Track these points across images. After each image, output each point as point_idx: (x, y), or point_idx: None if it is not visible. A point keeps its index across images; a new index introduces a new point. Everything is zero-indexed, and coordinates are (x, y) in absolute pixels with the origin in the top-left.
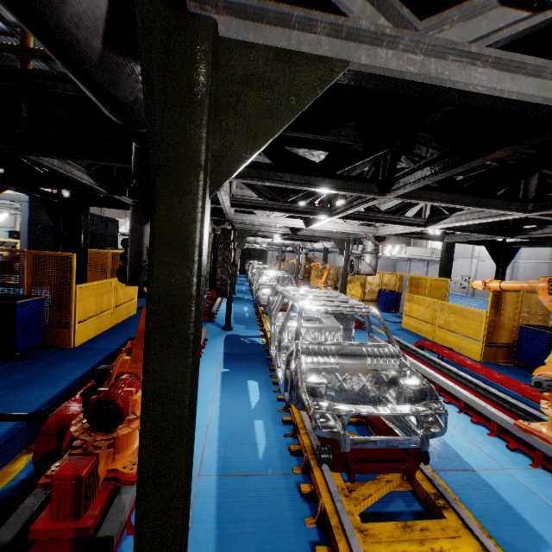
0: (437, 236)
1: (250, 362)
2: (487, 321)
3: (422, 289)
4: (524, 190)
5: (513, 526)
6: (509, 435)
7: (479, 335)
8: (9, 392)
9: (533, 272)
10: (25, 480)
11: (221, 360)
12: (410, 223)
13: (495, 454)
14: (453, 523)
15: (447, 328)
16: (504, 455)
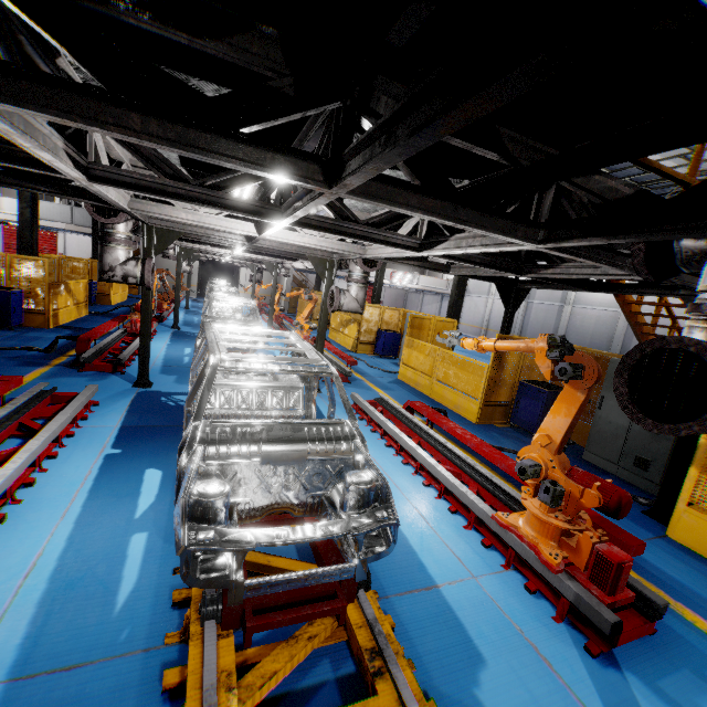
0: (442, 266)
1: (161, 441)
2: (488, 376)
3: (425, 332)
4: (538, 209)
5: (467, 669)
6: (486, 528)
7: (479, 393)
8: None
9: (545, 314)
10: None
11: (110, 439)
12: (400, 244)
13: (467, 557)
14: (384, 701)
15: (446, 382)
16: (477, 556)
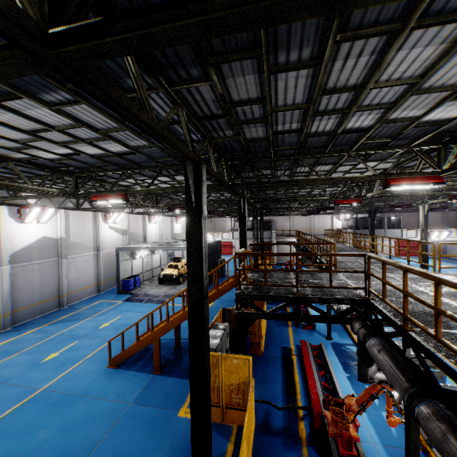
0: None
1: None
2: None
3: None
4: None
5: None
6: None
7: None
8: (264, 385)
9: None
10: (310, 433)
11: (341, 369)
12: None
13: None
14: None
15: None
16: None
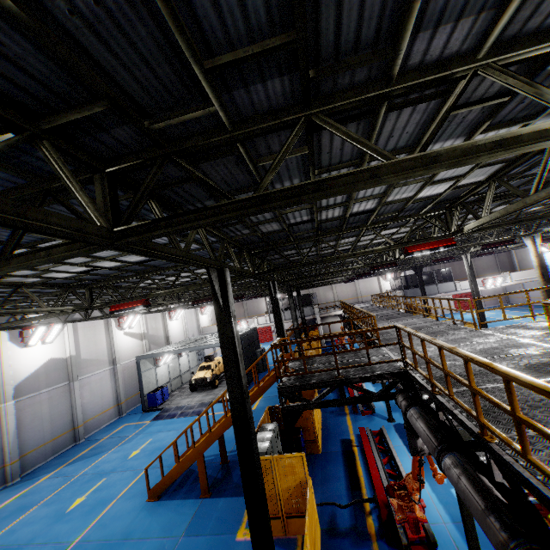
0: None
1: None
2: None
3: None
4: None
5: None
6: None
7: None
8: (326, 486)
9: None
10: (379, 526)
11: (407, 451)
12: None
13: None
14: None
15: None
16: None
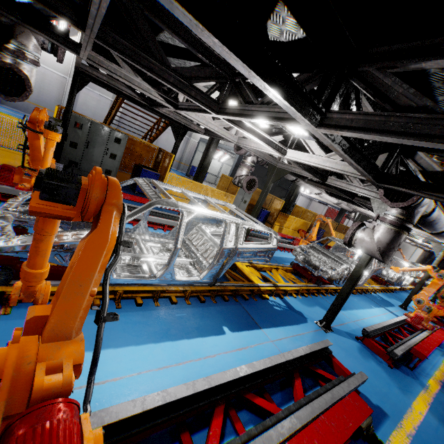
0: None
1: None
2: None
3: None
4: None
5: None
6: None
7: None
8: None
9: None
10: None
11: None
12: (287, 118)
13: None
14: None
15: None
16: None
